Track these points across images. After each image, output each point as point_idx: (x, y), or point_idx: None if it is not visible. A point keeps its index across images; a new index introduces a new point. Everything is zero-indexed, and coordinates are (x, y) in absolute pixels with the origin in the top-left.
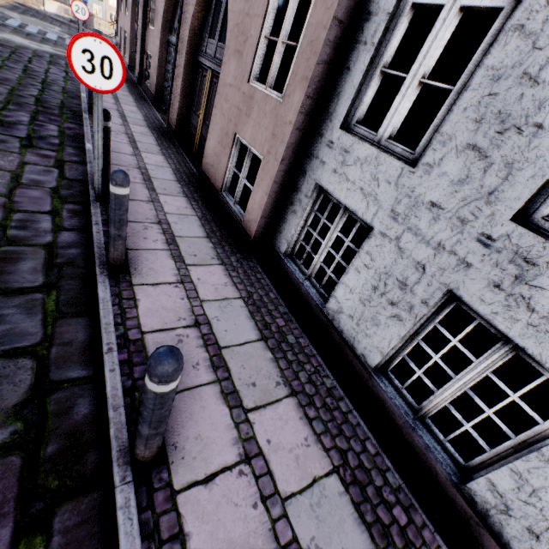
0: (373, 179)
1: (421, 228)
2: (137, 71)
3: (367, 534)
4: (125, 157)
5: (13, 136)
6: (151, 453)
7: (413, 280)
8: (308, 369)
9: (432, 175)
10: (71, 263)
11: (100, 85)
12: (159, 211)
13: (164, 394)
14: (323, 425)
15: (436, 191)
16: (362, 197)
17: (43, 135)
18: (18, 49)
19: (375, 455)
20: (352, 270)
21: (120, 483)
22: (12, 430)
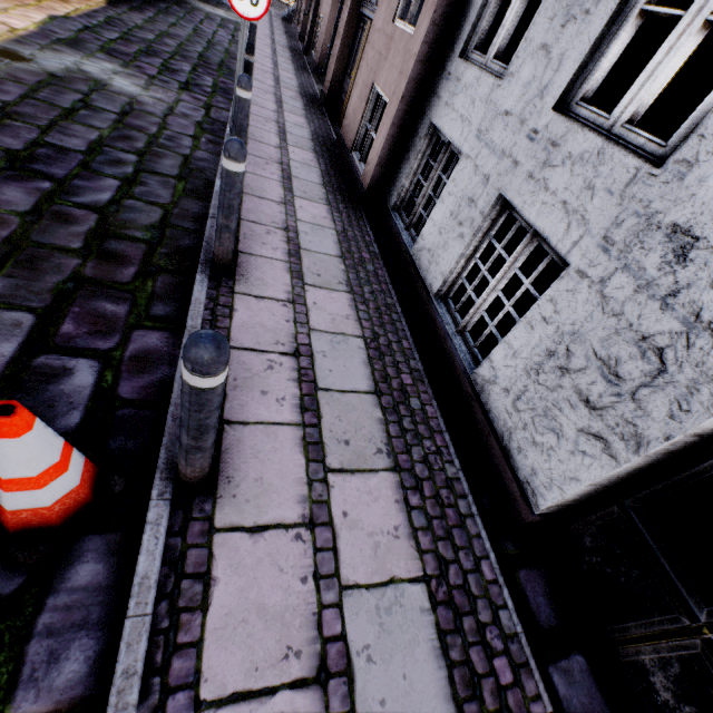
0: (471, 103)
1: (494, 140)
2: (306, 39)
3: (370, 371)
4: (267, 112)
5: (174, 80)
6: (223, 254)
7: (479, 194)
8: (375, 287)
9: (512, 84)
10: (200, 171)
11: (248, 12)
12: (285, 156)
13: (232, 173)
14: (369, 317)
15: (511, 99)
16: (460, 124)
17: (199, 83)
18: (193, 10)
19: (407, 348)
20: (439, 202)
21: (201, 272)
22: (143, 235)
